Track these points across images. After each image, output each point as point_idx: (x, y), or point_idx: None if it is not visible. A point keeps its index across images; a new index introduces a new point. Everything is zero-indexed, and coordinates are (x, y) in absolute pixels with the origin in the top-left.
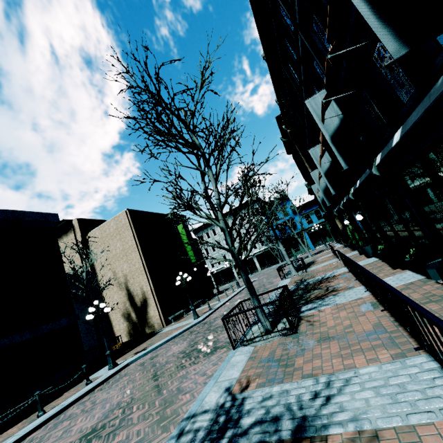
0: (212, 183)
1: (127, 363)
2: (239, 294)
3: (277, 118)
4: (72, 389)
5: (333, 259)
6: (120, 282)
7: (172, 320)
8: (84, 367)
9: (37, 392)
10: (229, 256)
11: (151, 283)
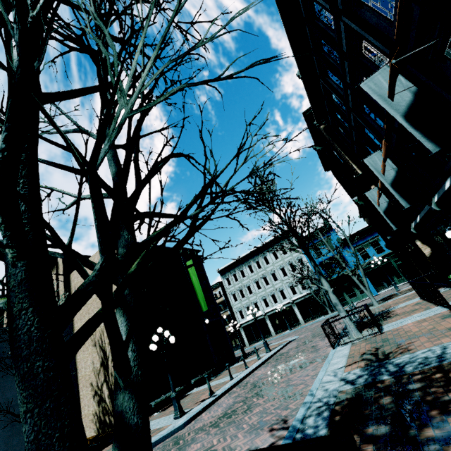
0: None
1: None
2: (263, 365)
3: (304, 115)
4: None
5: (429, 307)
6: (96, 340)
7: (156, 408)
8: None
9: None
10: (261, 303)
11: None
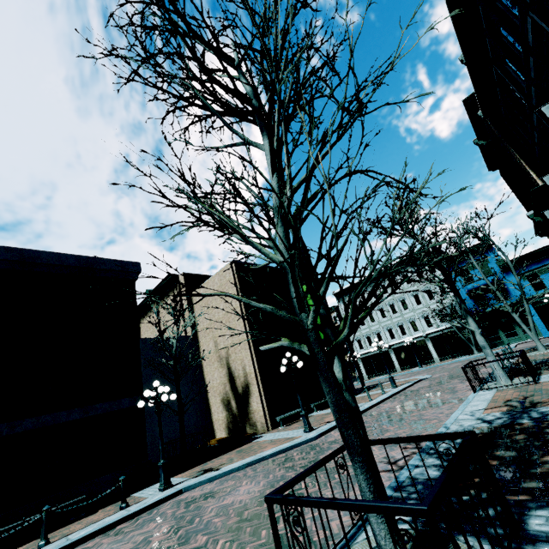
0: (267, 164)
1: (180, 488)
2: (390, 400)
3: (465, 102)
4: (112, 505)
5: None
6: (221, 356)
7: (281, 423)
8: (121, 480)
9: (45, 508)
10: (386, 334)
11: (256, 363)
